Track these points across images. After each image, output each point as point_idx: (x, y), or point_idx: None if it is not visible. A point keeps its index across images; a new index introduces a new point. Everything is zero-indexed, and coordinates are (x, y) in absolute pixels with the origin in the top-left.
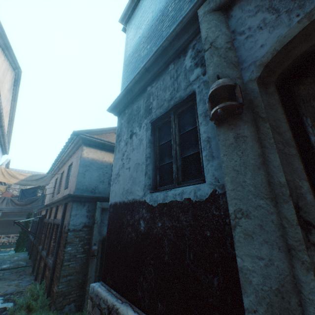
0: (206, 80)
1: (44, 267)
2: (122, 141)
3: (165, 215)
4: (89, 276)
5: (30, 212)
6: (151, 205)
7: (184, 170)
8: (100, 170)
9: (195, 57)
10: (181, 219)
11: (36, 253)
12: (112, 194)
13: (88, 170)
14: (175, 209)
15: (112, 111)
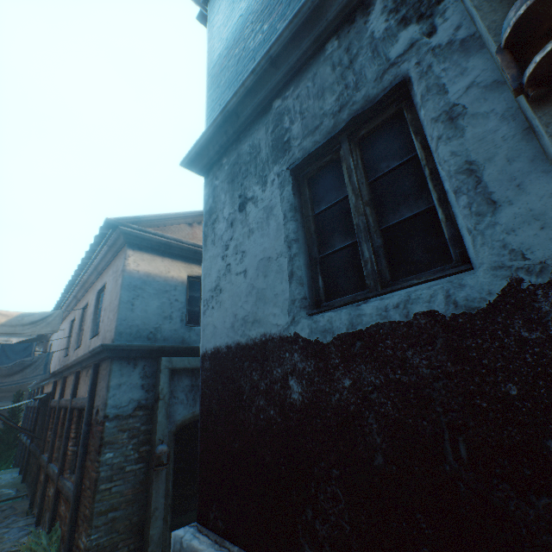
0: (439, 44)
1: (54, 496)
2: (221, 220)
3: (361, 359)
4: (154, 507)
5: (20, 390)
6: (317, 343)
7: (392, 256)
8: (164, 295)
9: (398, 7)
10: (414, 363)
11: (37, 470)
12: (206, 331)
13: (140, 296)
14: (391, 342)
15: (192, 165)
